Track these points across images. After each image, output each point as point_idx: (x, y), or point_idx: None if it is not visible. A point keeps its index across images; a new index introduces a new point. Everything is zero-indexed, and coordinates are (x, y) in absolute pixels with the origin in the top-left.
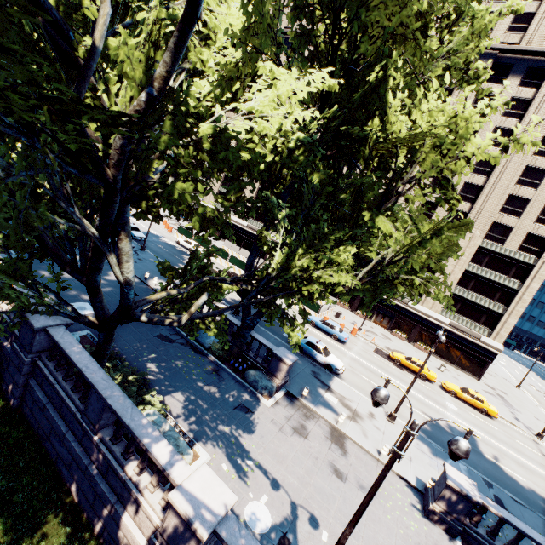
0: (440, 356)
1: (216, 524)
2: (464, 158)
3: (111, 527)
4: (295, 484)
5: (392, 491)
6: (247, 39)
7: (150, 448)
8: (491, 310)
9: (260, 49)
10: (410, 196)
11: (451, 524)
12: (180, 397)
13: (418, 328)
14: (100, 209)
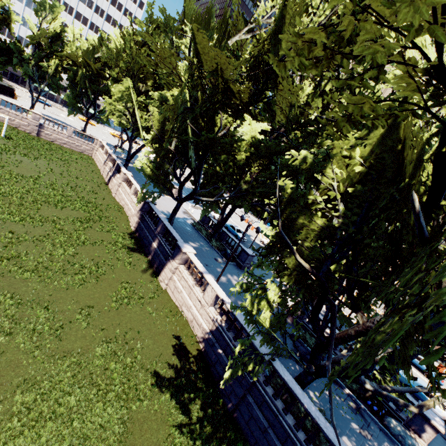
0: None
1: None
2: None
3: None
4: None
5: None
6: None
7: None
8: None
9: None
10: None
11: None
12: (350, 443)
13: None
14: None
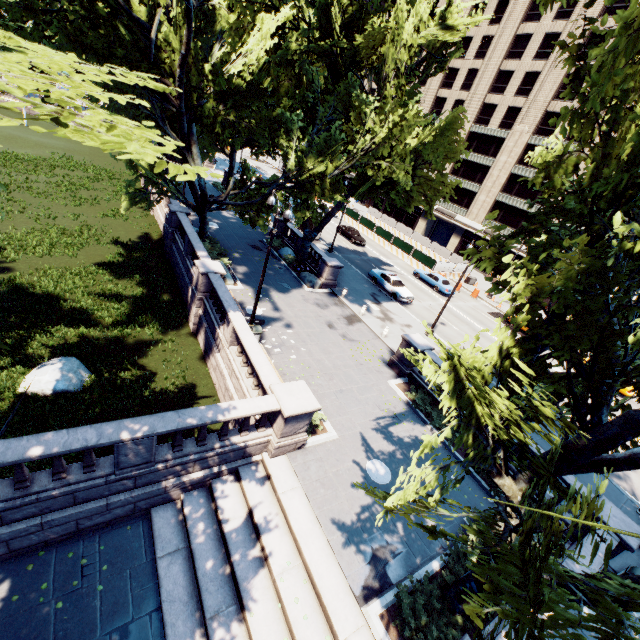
0: None
1: (209, 272)
2: (403, 44)
3: (187, 295)
4: (291, 315)
5: (370, 348)
6: (244, 1)
7: (197, 251)
8: None
9: (256, 4)
10: (386, 92)
11: (401, 368)
12: (245, 268)
13: None
14: (179, 126)
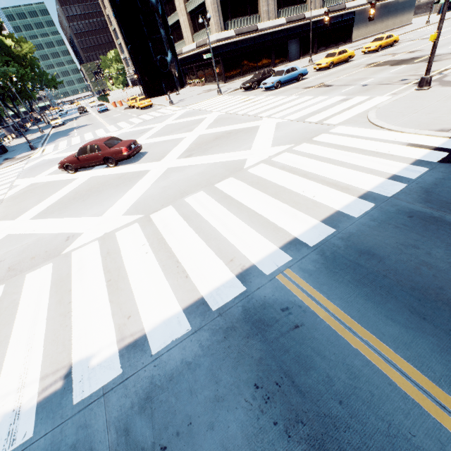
0: (209, 81)
1: None
2: None
3: None
4: None
5: None
6: None
7: None
8: (204, 3)
9: None
10: None
11: None
12: None
13: (194, 68)
14: None
